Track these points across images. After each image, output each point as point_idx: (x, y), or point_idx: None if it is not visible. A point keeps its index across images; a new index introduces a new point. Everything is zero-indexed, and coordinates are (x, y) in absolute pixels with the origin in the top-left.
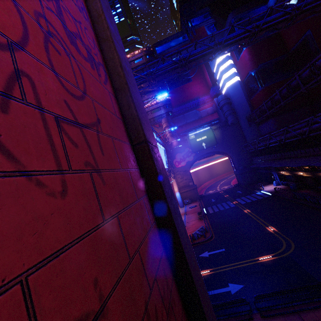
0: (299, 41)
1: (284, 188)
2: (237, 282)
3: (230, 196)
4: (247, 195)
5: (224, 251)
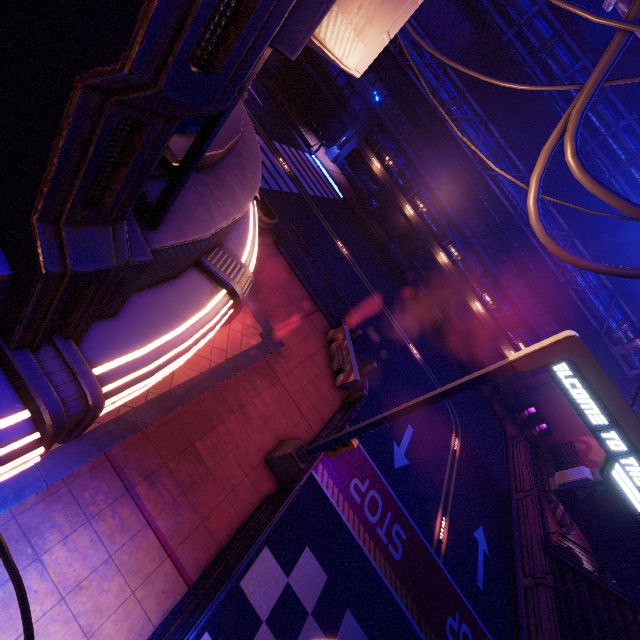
0: None
1: (348, 186)
2: (475, 522)
3: None
4: (293, 148)
5: (414, 433)
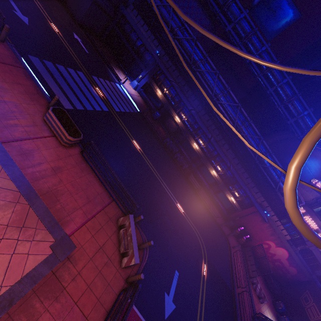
0: (290, 1)
1: (143, 104)
2: None
3: (71, 45)
4: (107, 80)
5: (179, 276)
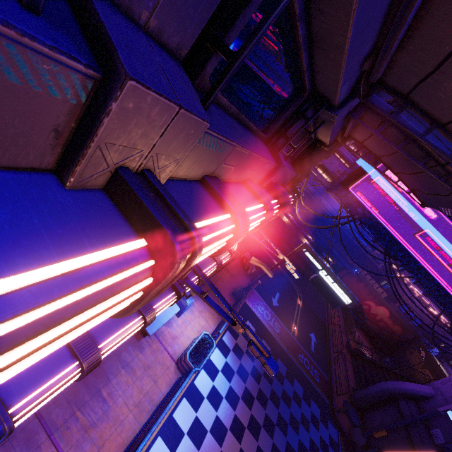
0: None
1: None
2: (310, 331)
3: None
4: None
5: (280, 295)
